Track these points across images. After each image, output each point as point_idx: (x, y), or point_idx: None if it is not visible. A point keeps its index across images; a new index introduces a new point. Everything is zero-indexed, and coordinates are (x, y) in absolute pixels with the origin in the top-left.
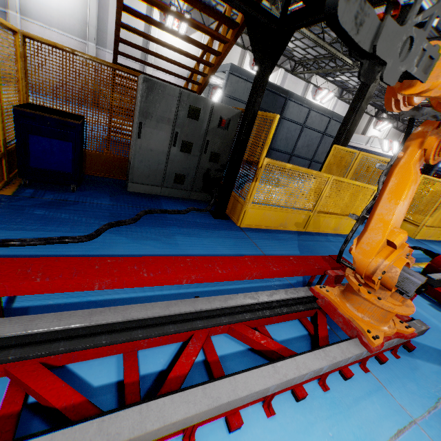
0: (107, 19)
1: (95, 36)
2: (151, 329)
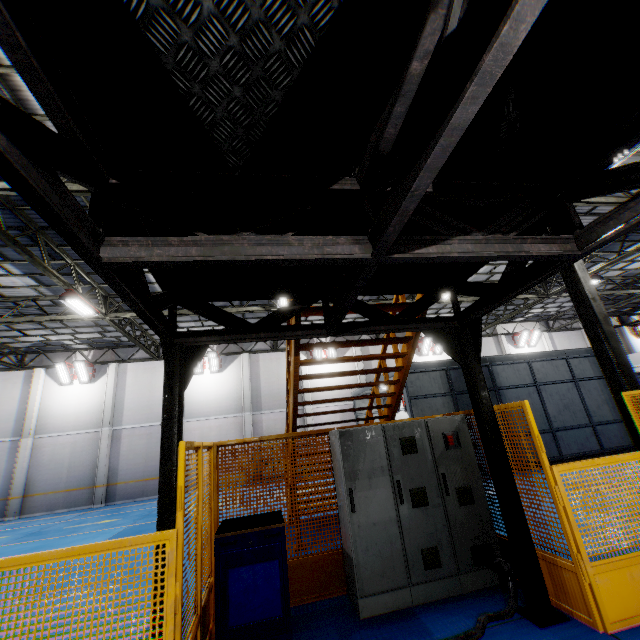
0: (259, 385)
1: (250, 405)
2: None
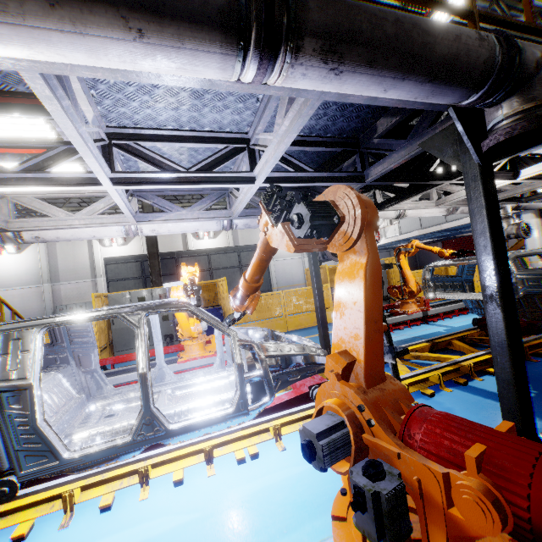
0: (57, 263)
1: (48, 278)
2: None
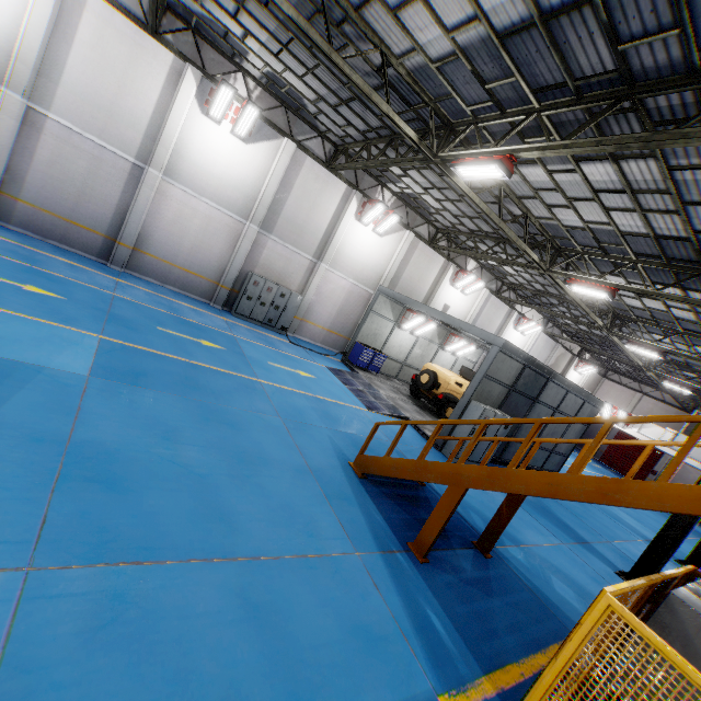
0: (285, 199)
1: (262, 218)
2: None
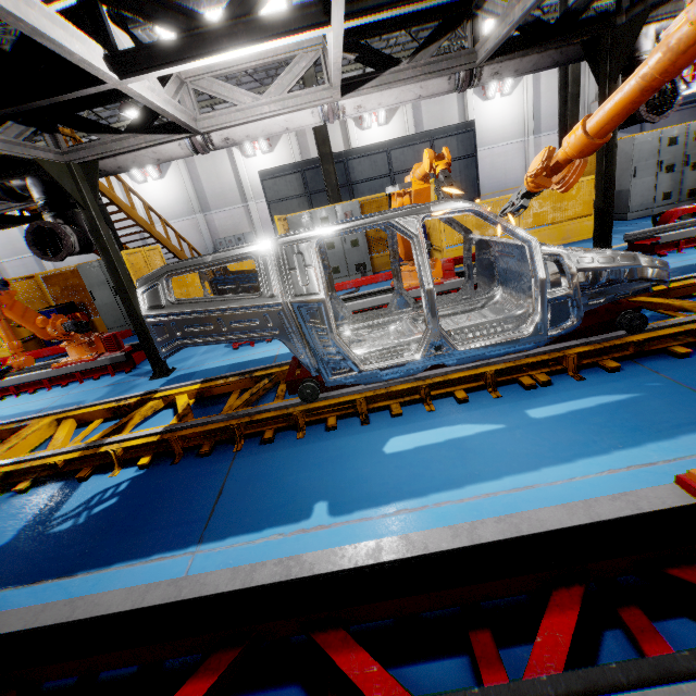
0: (202, 186)
1: (199, 207)
2: None
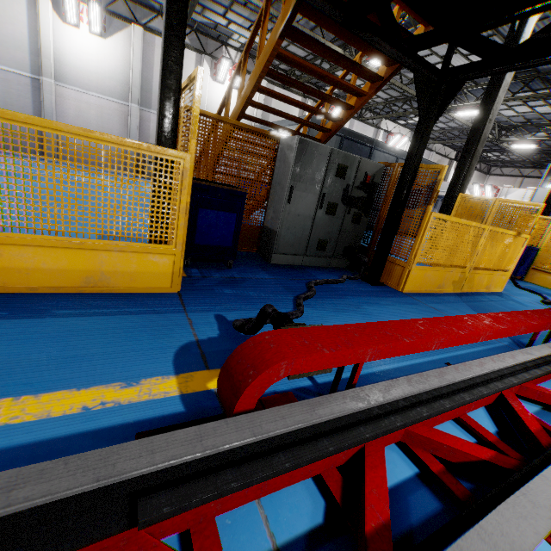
0: (151, 77)
1: (139, 97)
2: (485, 387)
